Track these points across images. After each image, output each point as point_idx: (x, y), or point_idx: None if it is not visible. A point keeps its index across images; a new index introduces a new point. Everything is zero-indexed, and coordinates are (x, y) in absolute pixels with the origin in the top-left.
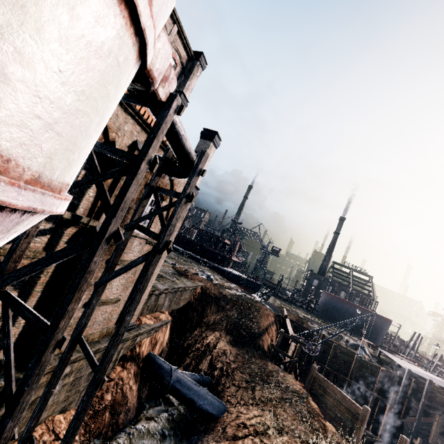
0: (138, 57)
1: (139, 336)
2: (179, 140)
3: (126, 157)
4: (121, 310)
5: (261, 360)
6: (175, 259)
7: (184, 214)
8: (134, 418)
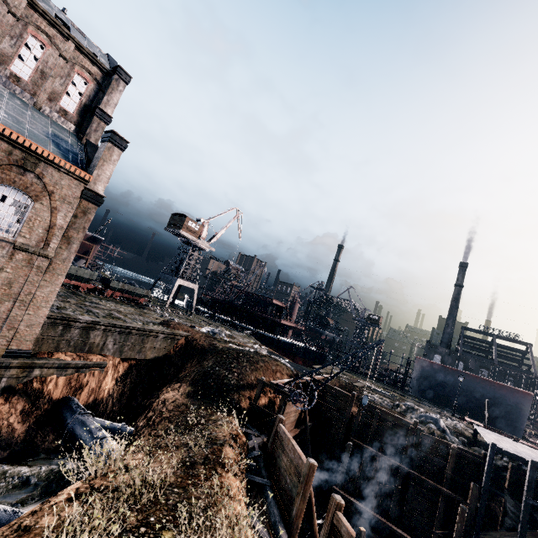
0: None
1: (39, 369)
2: None
3: None
4: None
5: (212, 411)
6: (191, 320)
7: (86, 224)
8: (3, 460)
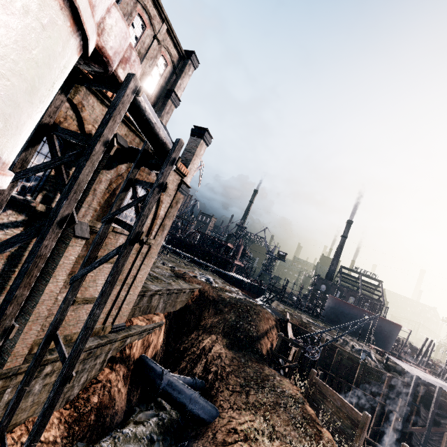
0: (74, 25)
1: (130, 338)
2: (151, 128)
3: (85, 140)
4: (108, 310)
5: (257, 364)
6: (175, 263)
7: (175, 212)
8: (122, 422)
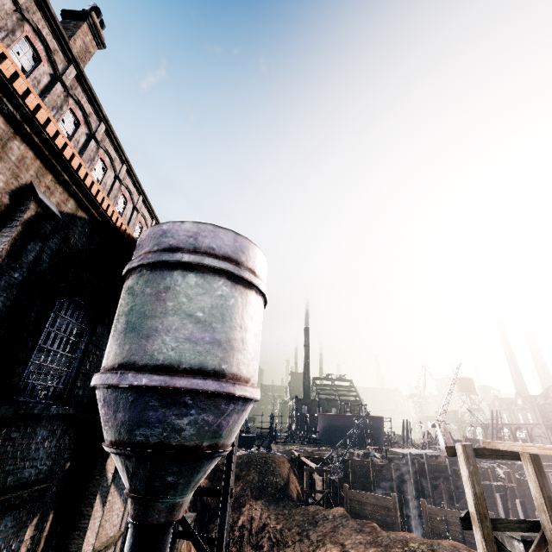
0: None
1: (179, 543)
2: None
3: None
4: None
5: (300, 507)
6: None
7: None
8: None
